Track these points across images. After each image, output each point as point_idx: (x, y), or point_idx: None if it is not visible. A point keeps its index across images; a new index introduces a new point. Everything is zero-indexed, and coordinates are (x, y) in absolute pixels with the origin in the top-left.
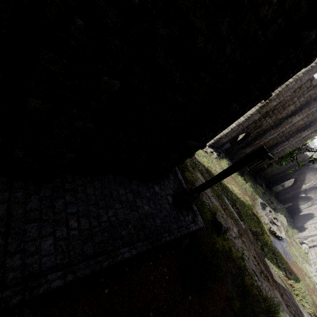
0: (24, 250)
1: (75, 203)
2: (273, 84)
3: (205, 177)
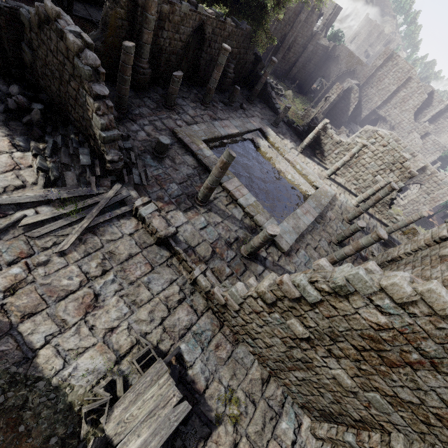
0: None
1: None
2: None
3: None
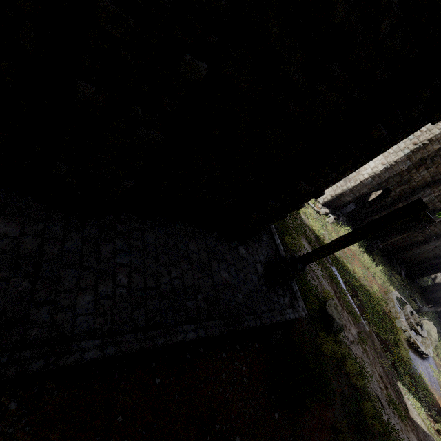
0: (54, 302)
1: (128, 252)
2: None
3: (314, 248)
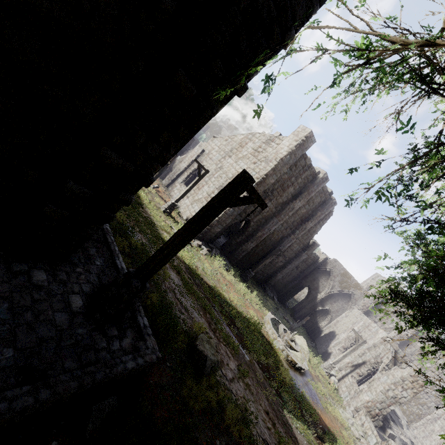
0: None
1: None
2: (245, 61)
3: (184, 278)
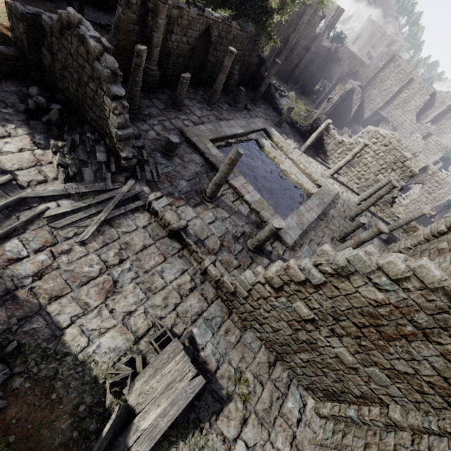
0: None
1: None
2: None
3: None
